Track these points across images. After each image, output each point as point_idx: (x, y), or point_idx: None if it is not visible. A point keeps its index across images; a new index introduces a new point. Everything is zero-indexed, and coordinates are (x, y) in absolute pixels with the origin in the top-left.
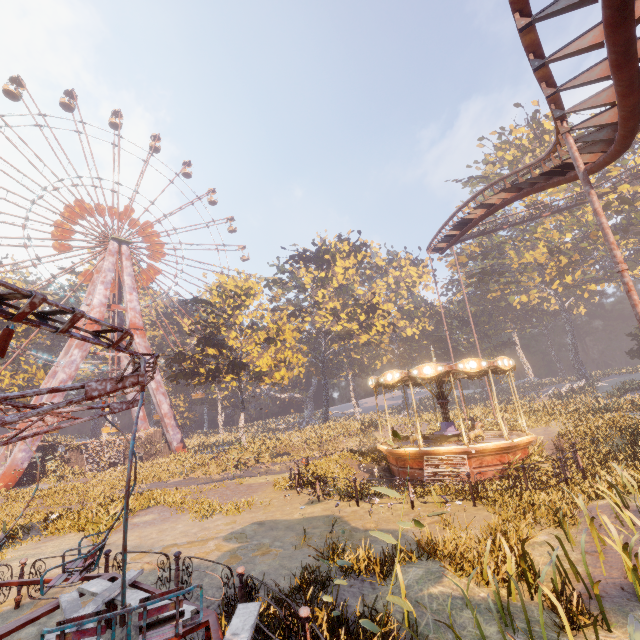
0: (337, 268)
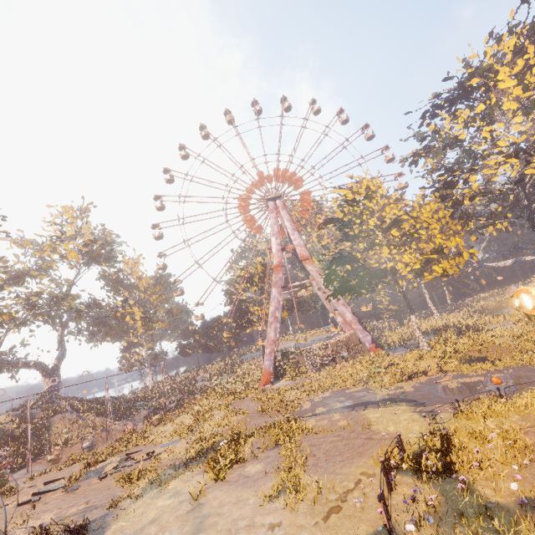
0: (502, 84)
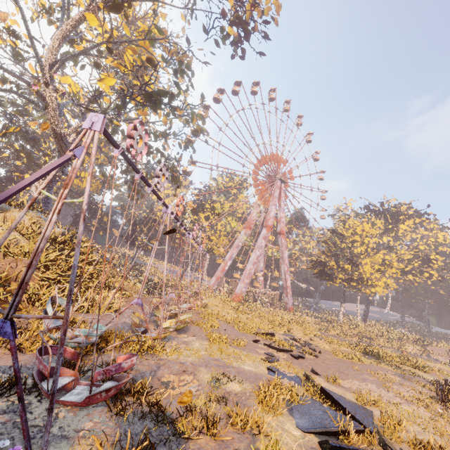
0: (402, 225)
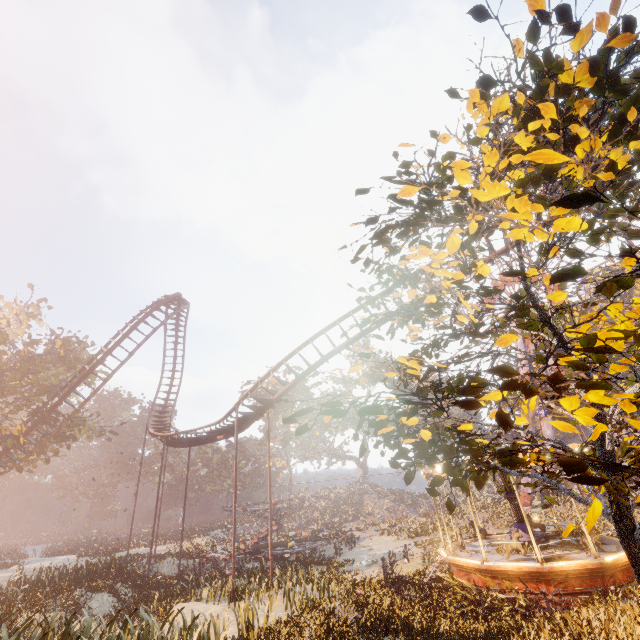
0: None
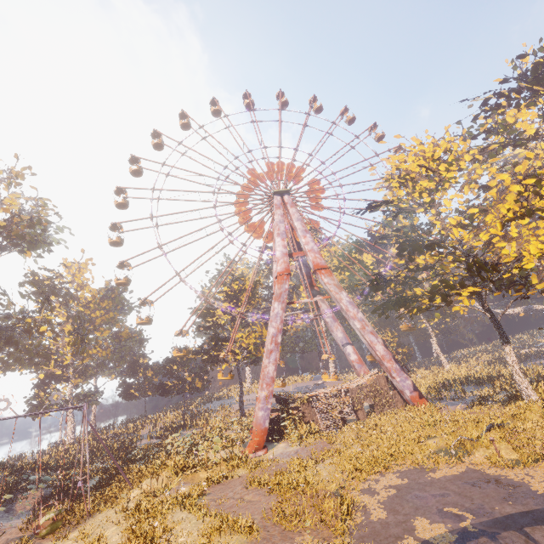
0: None
